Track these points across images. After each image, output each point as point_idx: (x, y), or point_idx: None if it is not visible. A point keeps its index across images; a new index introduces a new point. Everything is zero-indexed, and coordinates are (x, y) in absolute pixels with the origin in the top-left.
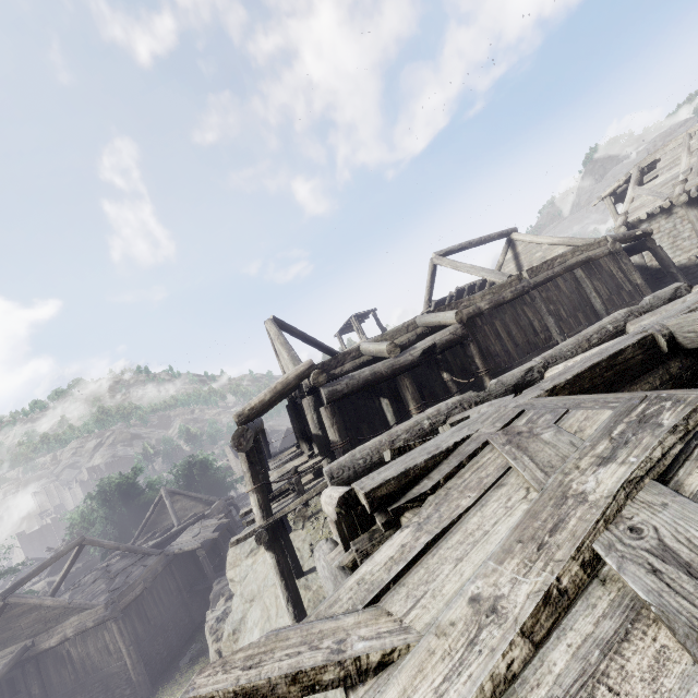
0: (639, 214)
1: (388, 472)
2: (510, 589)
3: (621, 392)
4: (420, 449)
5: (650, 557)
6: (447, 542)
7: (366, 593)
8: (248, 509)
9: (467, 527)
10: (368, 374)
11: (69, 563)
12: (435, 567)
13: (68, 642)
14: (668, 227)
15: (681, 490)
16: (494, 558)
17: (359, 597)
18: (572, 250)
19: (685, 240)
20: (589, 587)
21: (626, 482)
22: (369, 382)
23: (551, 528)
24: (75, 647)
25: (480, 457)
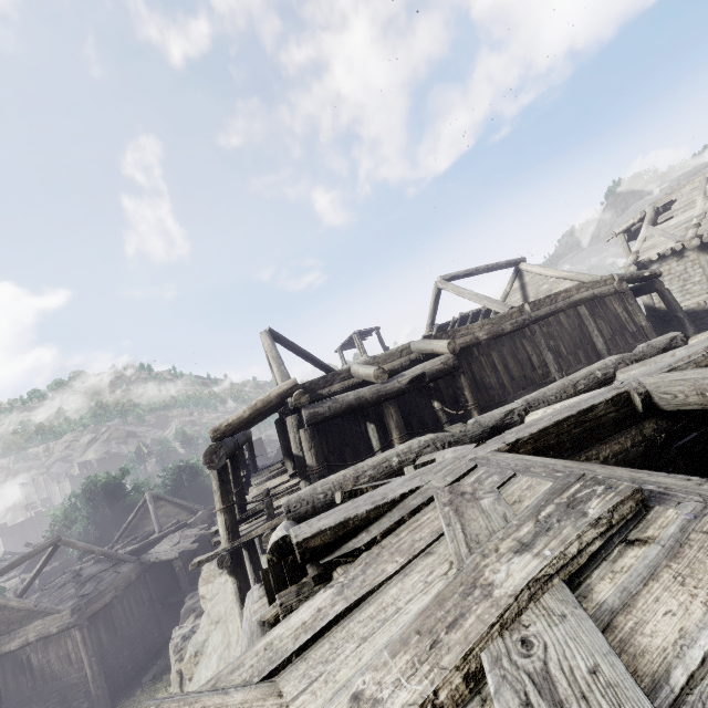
0: (650, 254)
1: (327, 520)
2: (390, 693)
3: (588, 450)
4: (367, 497)
5: (528, 685)
6: (360, 614)
7: (267, 664)
8: (219, 528)
9: (383, 599)
10: (352, 399)
11: (41, 563)
12: (340, 644)
13: (29, 647)
14: (678, 270)
15: (588, 597)
16: (390, 648)
17: (259, 666)
18: (577, 286)
19: (695, 284)
20: (468, 705)
21: (533, 581)
22: (352, 407)
23: (450, 622)
24: (36, 653)
25: (421, 514)
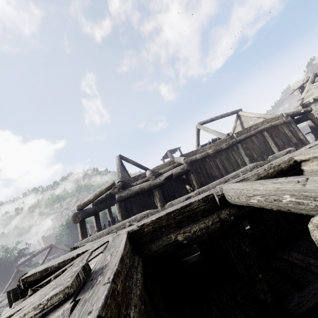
0: (309, 99)
1: (43, 267)
2: None
3: (186, 227)
4: (69, 253)
5: None
6: None
7: None
8: None
9: None
10: (137, 188)
11: (46, 254)
12: None
13: None
14: None
15: None
16: None
17: None
18: (262, 121)
19: None
20: None
21: None
22: (137, 192)
23: None
24: None
25: None
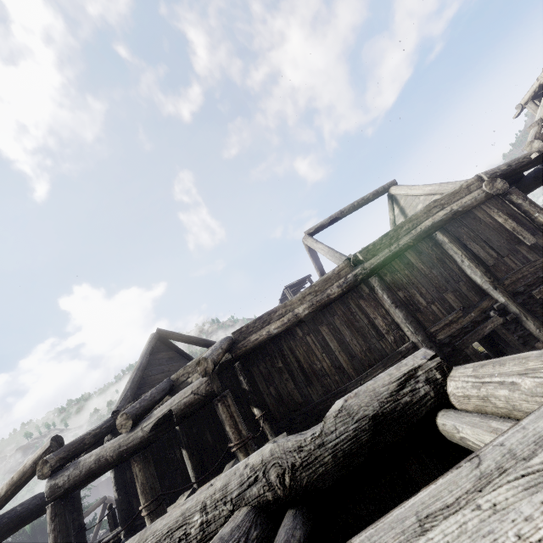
0: None
1: None
2: None
3: None
4: None
5: None
6: None
7: None
8: None
9: None
10: (92, 461)
11: (99, 517)
12: None
13: None
14: None
15: None
16: None
17: None
18: (425, 208)
19: None
20: None
21: None
22: (91, 472)
23: None
24: None
25: None
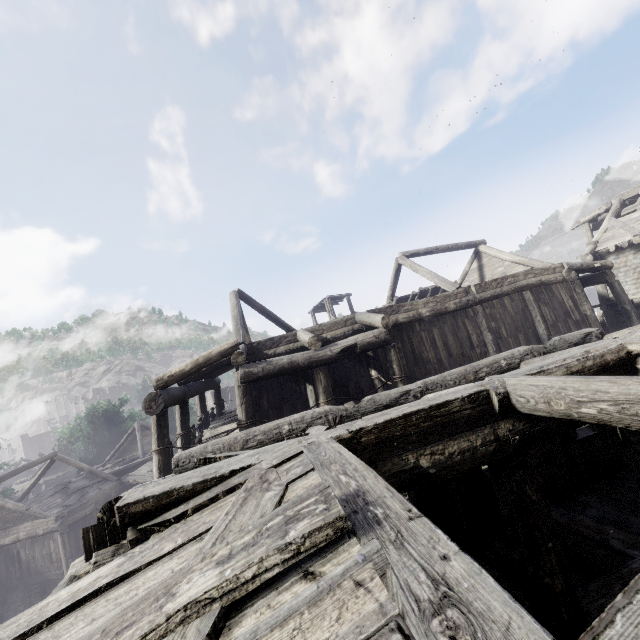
0: (608, 245)
1: (157, 488)
2: None
3: (435, 445)
4: (206, 468)
5: None
6: (114, 592)
7: (24, 627)
8: None
9: (138, 580)
10: (285, 362)
11: (40, 473)
12: (78, 620)
13: (19, 544)
14: (634, 262)
15: (230, 631)
16: None
17: (19, 627)
18: (525, 272)
19: None
20: None
21: (192, 602)
22: (284, 369)
23: (121, 629)
24: (25, 549)
25: (232, 495)
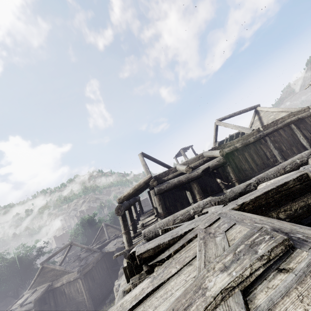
0: None
1: (151, 244)
2: None
3: (285, 206)
4: (170, 233)
5: None
6: (157, 294)
7: None
8: None
9: (167, 287)
10: (176, 181)
11: (66, 252)
12: (146, 308)
13: (64, 285)
14: None
15: (252, 301)
16: None
17: None
18: (288, 115)
19: None
20: None
21: (224, 289)
22: (176, 185)
23: (185, 307)
24: (66, 288)
25: (192, 243)
